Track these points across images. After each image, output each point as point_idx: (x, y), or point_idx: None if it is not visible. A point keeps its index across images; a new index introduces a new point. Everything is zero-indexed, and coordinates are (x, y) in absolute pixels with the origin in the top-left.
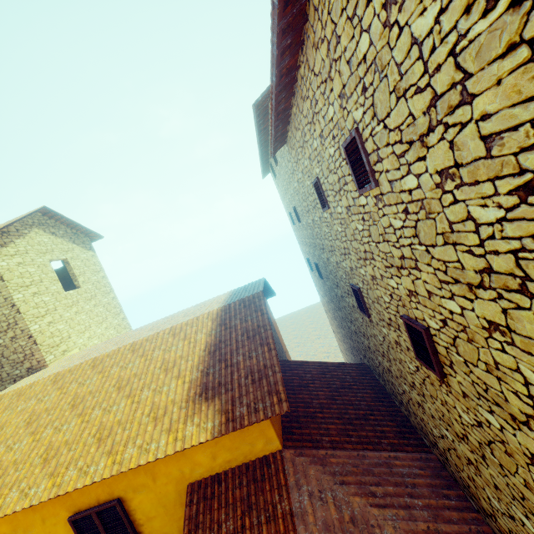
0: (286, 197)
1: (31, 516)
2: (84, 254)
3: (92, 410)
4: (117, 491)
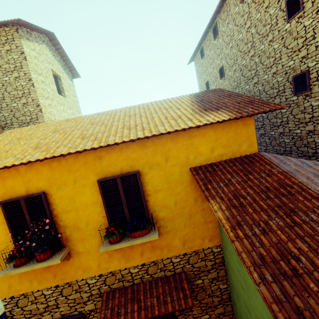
0: (210, 67)
1: (66, 176)
2: (68, 80)
3: (111, 123)
4: (137, 166)
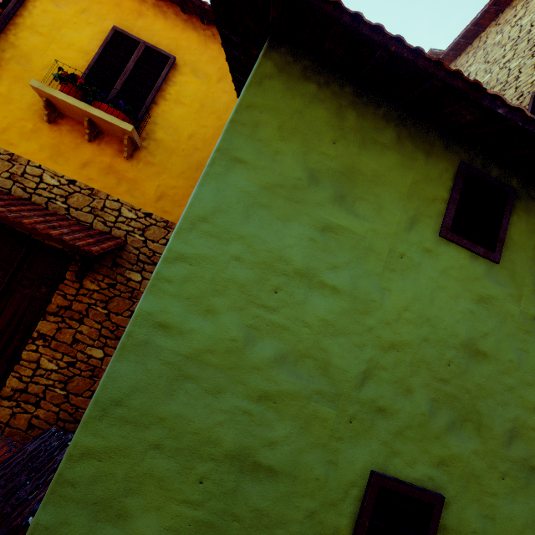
0: None
1: None
2: None
3: None
4: (179, 57)
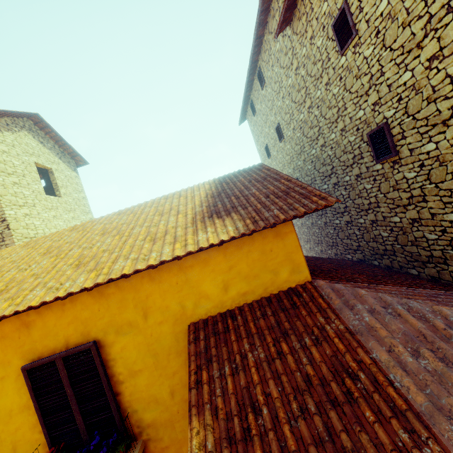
0: (266, 126)
1: None
2: (68, 172)
3: (69, 251)
4: (94, 332)
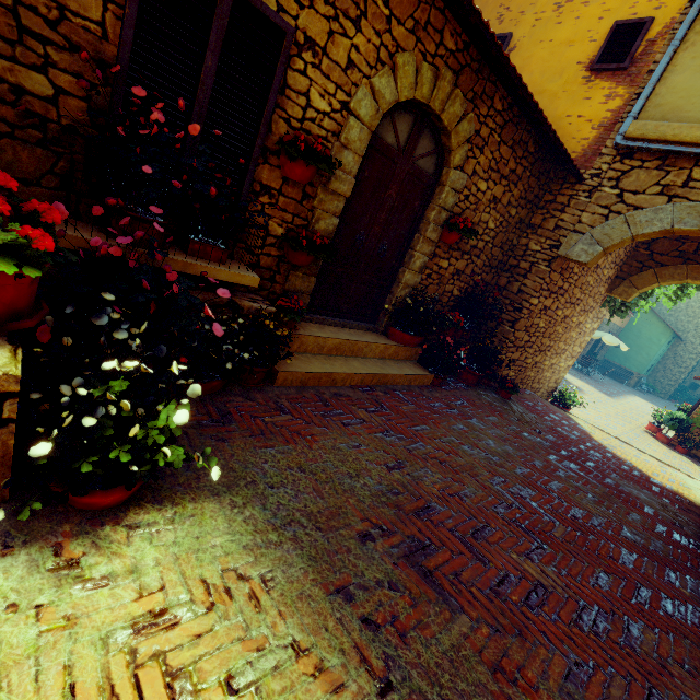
0: None
1: None
2: None
3: None
4: None
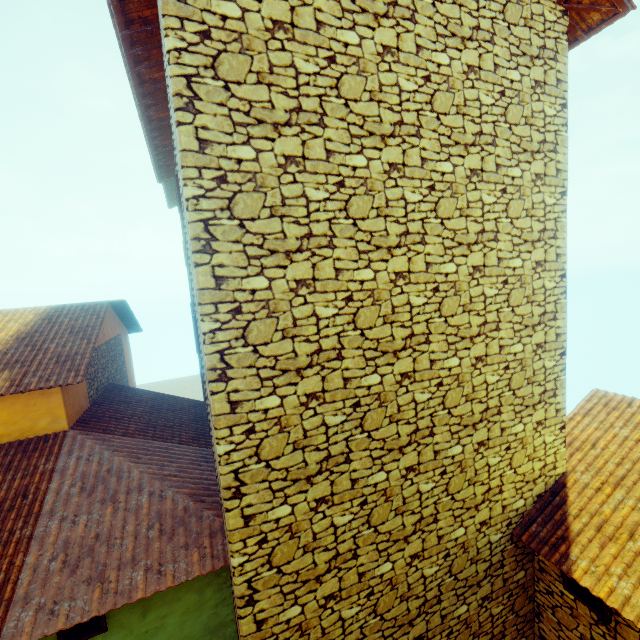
0: None
1: None
2: None
3: None
4: None
